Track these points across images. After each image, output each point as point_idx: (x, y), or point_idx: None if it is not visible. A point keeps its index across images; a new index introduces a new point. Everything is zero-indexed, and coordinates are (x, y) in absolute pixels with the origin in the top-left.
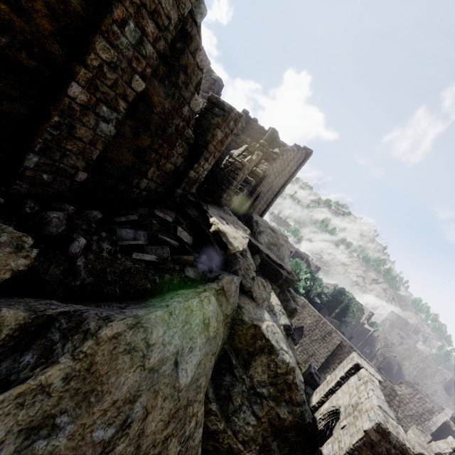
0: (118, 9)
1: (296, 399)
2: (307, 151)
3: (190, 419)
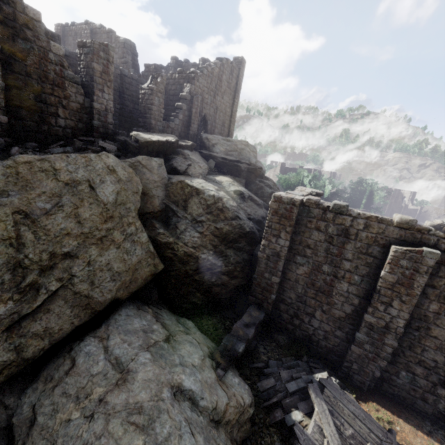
0: None
1: (229, 216)
2: (238, 60)
3: (129, 225)
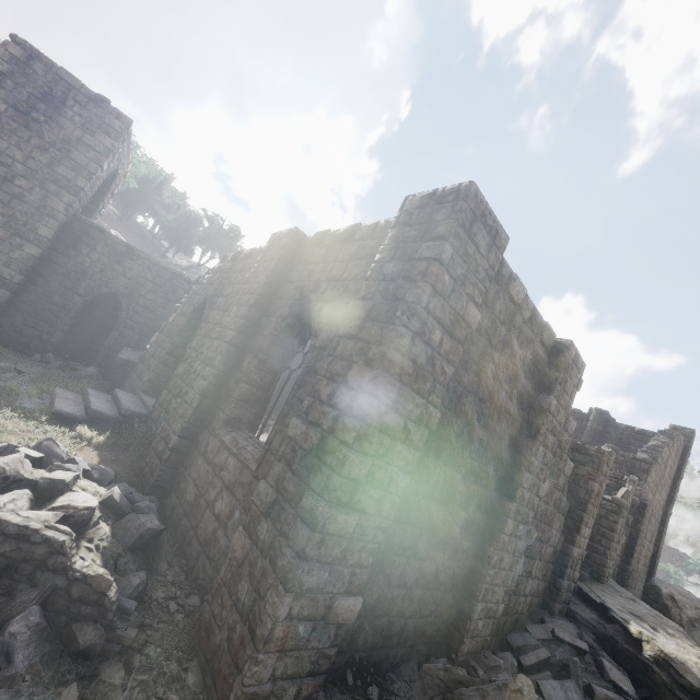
0: (534, 445)
1: None
2: (683, 432)
3: None
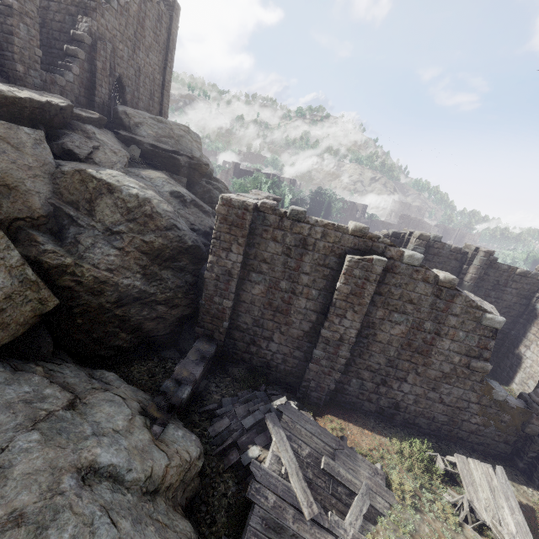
0: None
1: (162, 225)
2: (169, 2)
3: None
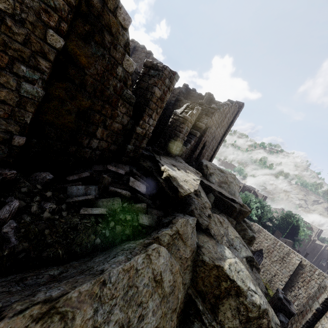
0: None
1: None
2: (239, 104)
3: None
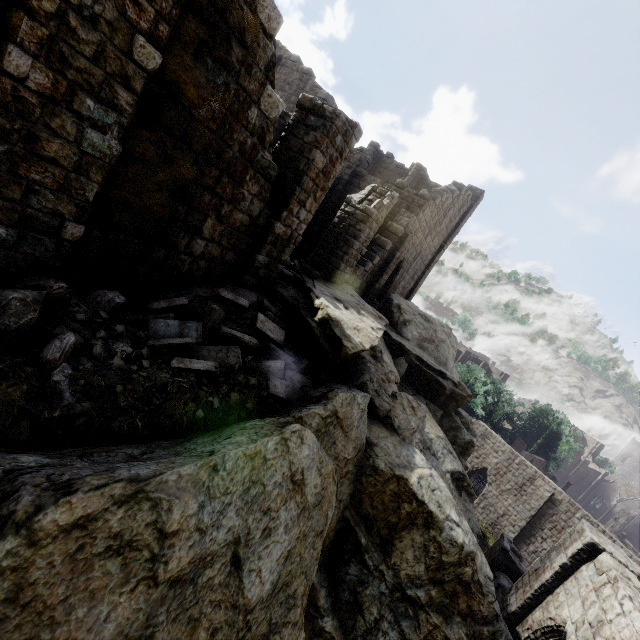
0: None
1: (480, 611)
2: (475, 193)
3: None
